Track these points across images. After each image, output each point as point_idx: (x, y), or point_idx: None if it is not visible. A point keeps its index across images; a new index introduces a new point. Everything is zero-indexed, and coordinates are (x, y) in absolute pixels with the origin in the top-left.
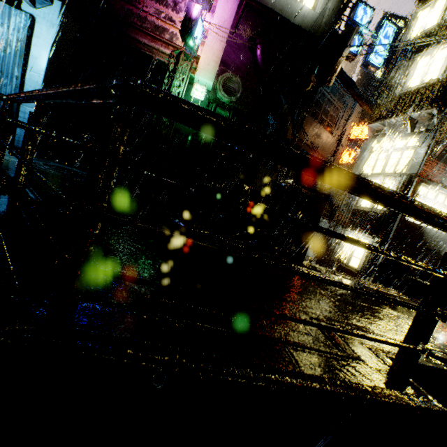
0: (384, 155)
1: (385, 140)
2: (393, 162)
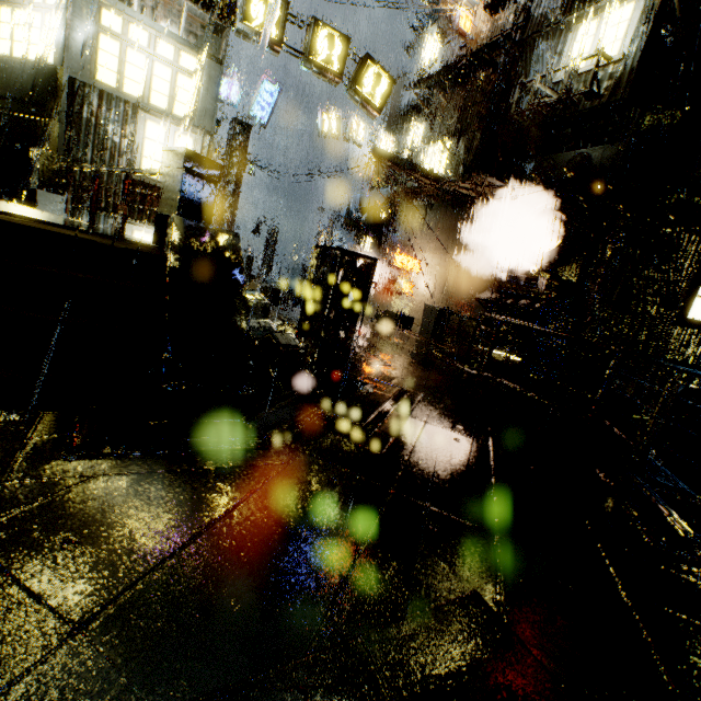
0: (139, 58)
1: (130, 17)
2: (164, 88)
